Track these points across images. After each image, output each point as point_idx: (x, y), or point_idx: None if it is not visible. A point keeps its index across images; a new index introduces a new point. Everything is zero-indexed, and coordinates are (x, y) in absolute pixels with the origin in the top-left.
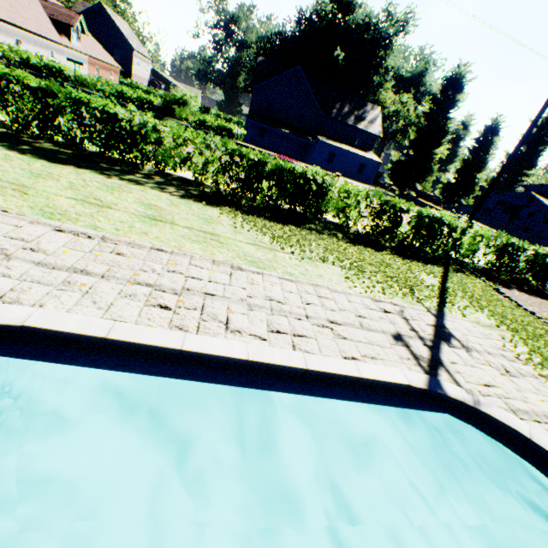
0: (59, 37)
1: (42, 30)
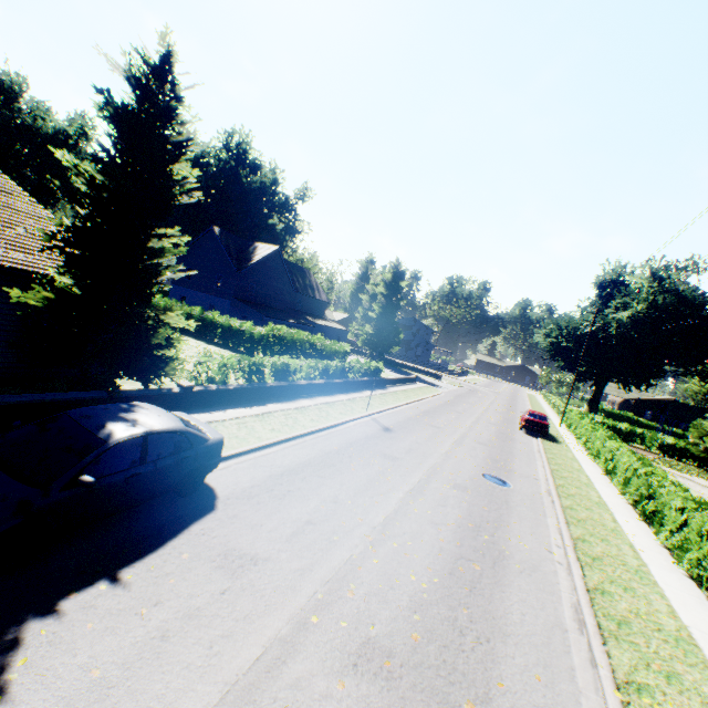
0: None
1: None
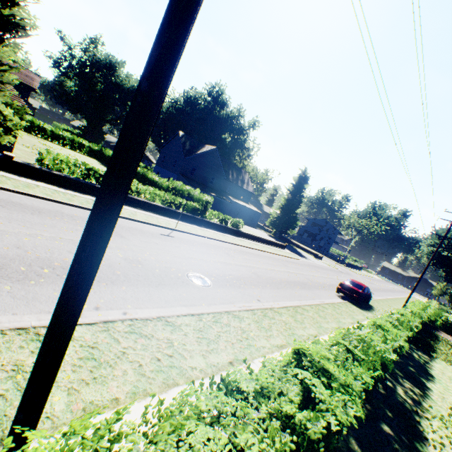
0: None
1: None
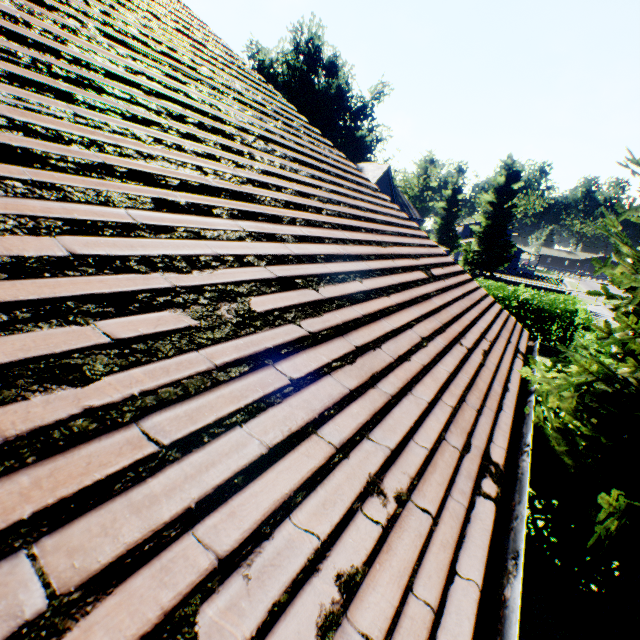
0: None
1: None
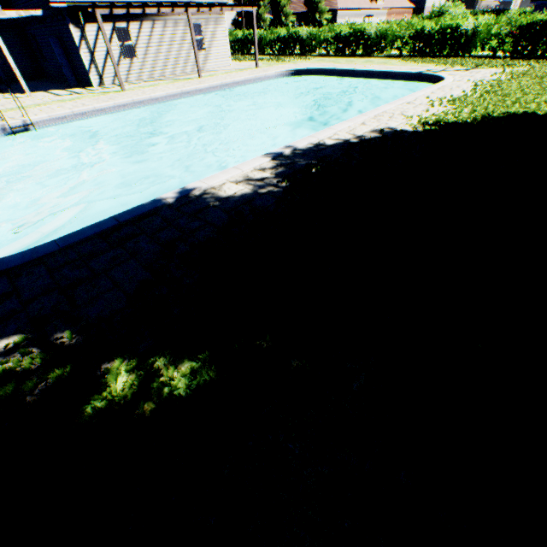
0: (369, 4)
1: (360, 5)
